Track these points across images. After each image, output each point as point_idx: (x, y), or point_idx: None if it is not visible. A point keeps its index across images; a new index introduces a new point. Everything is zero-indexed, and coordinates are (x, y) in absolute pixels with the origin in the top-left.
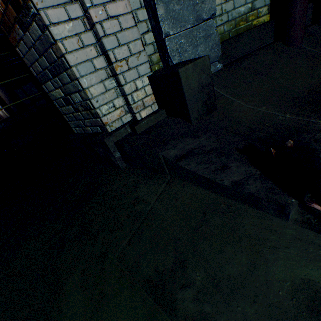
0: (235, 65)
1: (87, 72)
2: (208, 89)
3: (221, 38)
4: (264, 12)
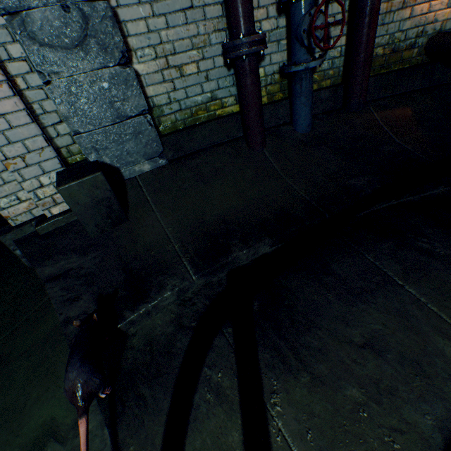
0: (183, 163)
1: None
2: (109, 202)
3: (174, 127)
4: (231, 102)
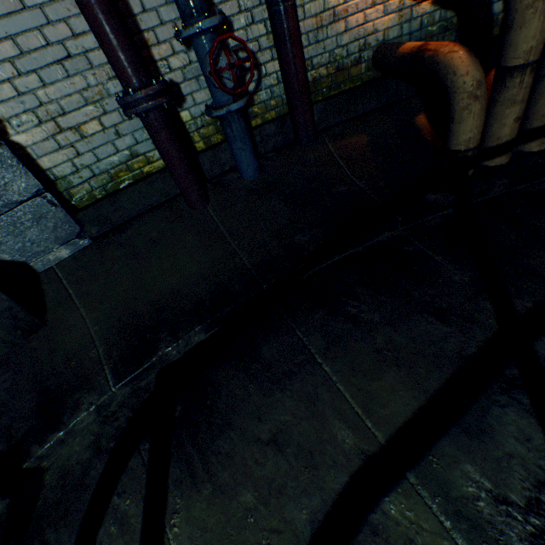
0: (111, 239)
1: None
2: (12, 312)
3: (93, 197)
4: (159, 155)
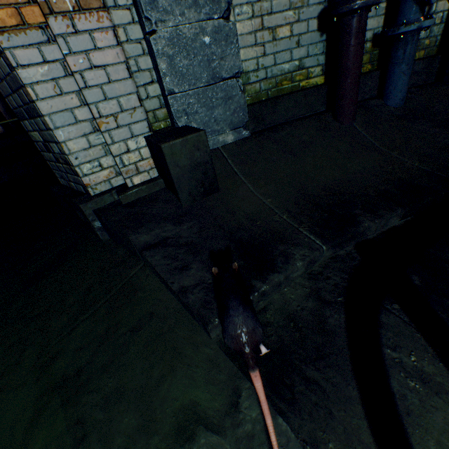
0: (266, 135)
1: (65, 123)
2: (206, 167)
3: (257, 97)
4: (317, 73)
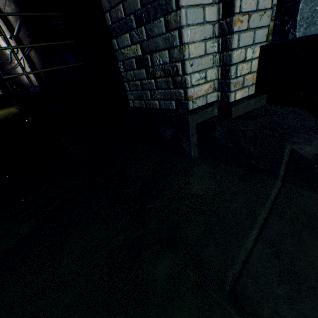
0: None
1: (194, 21)
2: None
3: None
4: None
